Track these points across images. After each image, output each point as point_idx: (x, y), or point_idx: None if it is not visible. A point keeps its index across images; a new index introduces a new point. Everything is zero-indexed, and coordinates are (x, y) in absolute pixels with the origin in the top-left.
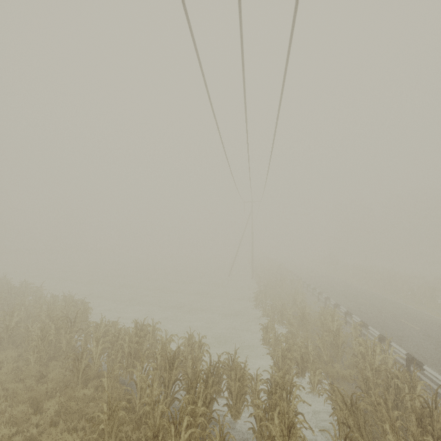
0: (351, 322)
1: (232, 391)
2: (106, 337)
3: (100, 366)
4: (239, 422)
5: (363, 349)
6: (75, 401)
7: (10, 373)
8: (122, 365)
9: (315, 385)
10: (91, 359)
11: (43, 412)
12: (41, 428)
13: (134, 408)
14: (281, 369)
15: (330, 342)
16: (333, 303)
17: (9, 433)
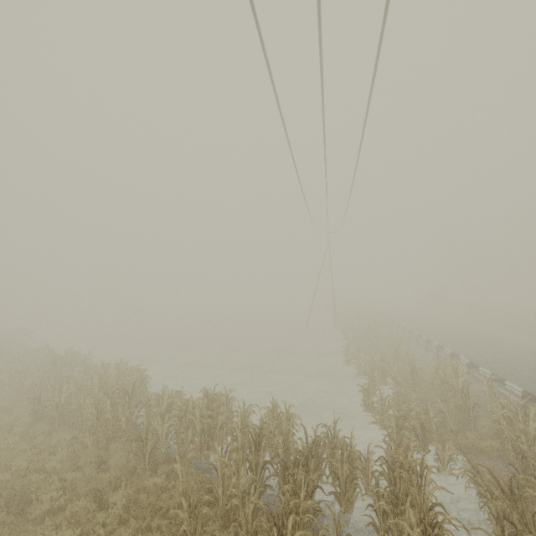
0: (477, 376)
1: (339, 474)
2: (172, 412)
3: (169, 448)
4: (352, 515)
5: (509, 413)
6: (145, 493)
7: (66, 460)
8: (197, 446)
9: (446, 462)
10: (157, 439)
11: (108, 507)
12: (109, 527)
13: (217, 500)
14: (400, 444)
15: (455, 405)
16: (449, 353)
17: (73, 535)
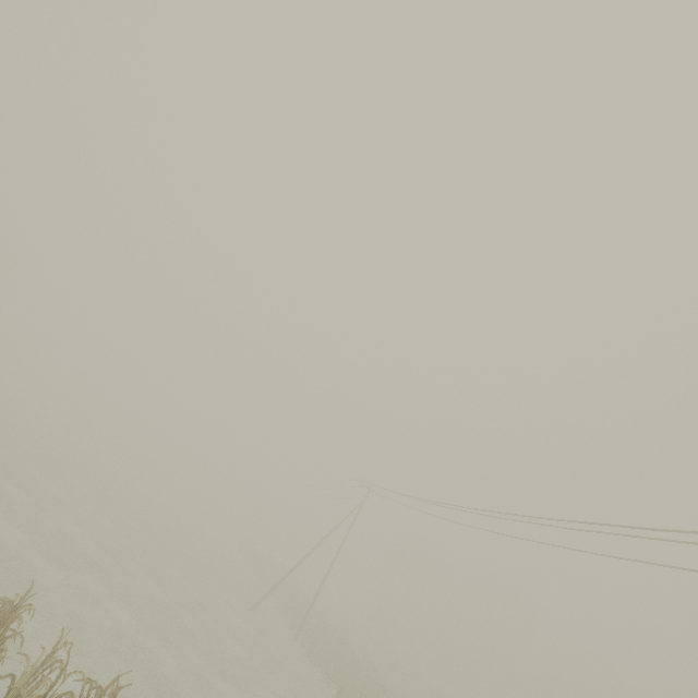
0: None
1: None
2: None
3: None
4: None
5: None
6: None
7: None
8: None
9: None
10: None
11: None
12: None
13: None
14: None
15: None
16: None
17: None
